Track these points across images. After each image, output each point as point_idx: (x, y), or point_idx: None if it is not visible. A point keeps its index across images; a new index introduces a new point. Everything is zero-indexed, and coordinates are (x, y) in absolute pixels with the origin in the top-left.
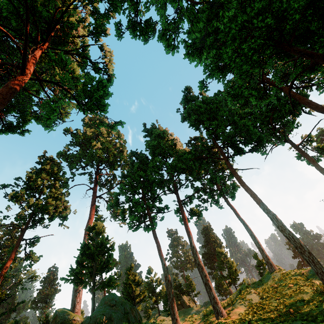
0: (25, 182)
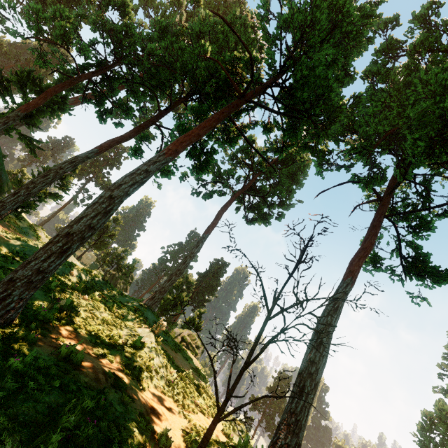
0: None
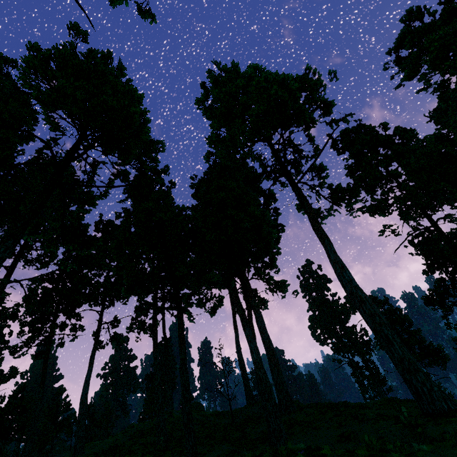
0: None
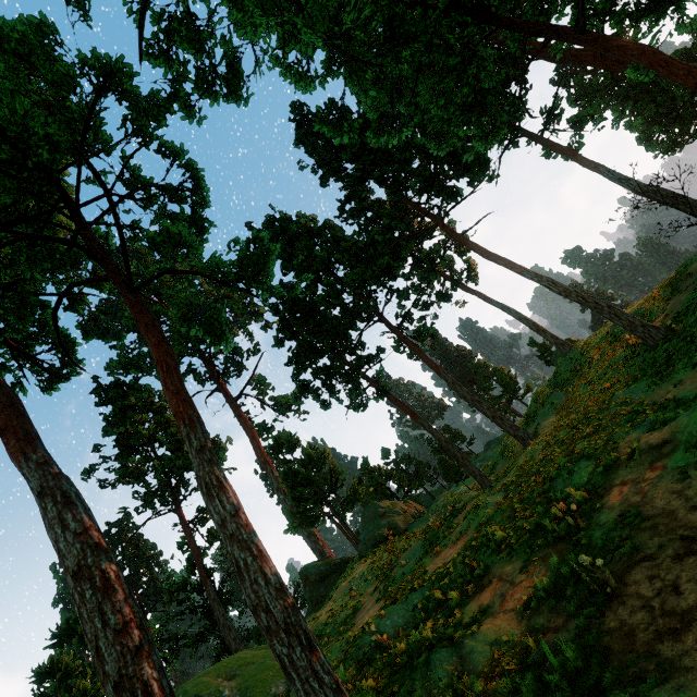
0: (119, 446)
